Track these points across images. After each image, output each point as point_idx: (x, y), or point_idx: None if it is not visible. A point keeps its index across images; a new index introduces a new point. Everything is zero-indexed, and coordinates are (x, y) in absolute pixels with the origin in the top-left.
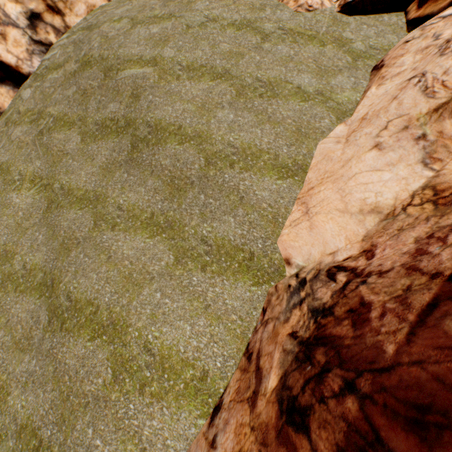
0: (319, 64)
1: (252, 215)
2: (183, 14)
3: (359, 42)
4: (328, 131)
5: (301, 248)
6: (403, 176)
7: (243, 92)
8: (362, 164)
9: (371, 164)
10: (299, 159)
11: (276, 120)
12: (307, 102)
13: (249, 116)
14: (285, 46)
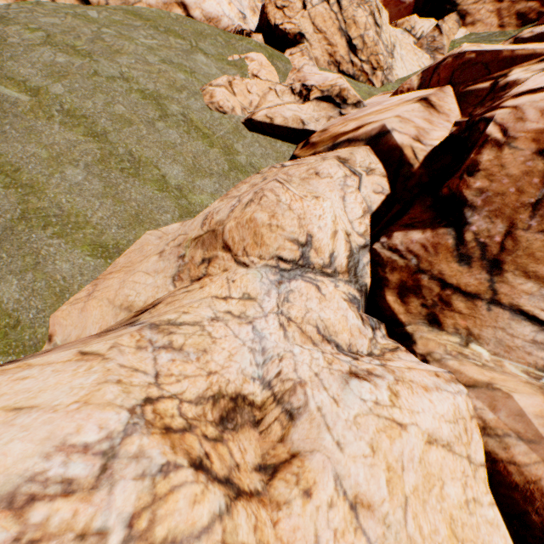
0: (197, 161)
1: (39, 283)
2: (100, 58)
3: (244, 156)
4: (164, 225)
5: (67, 327)
6: (159, 285)
7: (108, 159)
8: (146, 265)
9: (149, 267)
10: (122, 241)
11: (122, 198)
12: (162, 192)
13: (99, 184)
14: (177, 133)
